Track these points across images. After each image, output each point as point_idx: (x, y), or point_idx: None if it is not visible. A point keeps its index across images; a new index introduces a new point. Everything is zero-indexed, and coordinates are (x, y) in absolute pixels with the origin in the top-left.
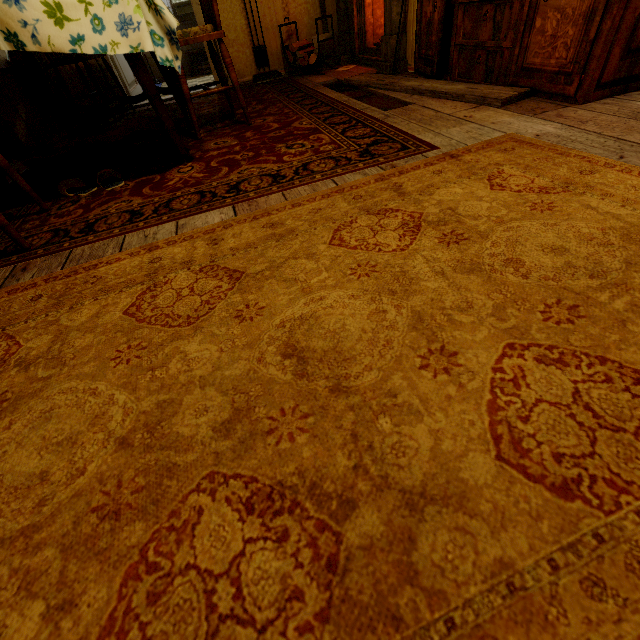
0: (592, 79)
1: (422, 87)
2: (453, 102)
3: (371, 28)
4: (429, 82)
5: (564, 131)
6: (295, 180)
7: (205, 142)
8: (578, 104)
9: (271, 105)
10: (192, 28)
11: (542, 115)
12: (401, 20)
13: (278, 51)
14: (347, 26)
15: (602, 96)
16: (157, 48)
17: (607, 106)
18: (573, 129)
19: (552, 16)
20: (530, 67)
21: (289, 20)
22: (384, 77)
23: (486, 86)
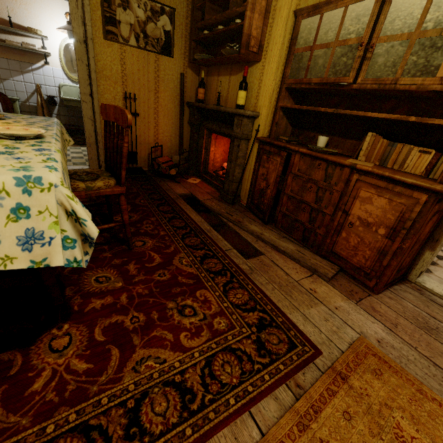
0: (383, 284)
1: (265, 237)
2: (292, 262)
3: (212, 162)
4: (266, 231)
5: (392, 338)
6: (208, 407)
7: (84, 273)
8: (375, 293)
9: (146, 217)
10: (97, 183)
11: (362, 304)
12: (239, 176)
13: (145, 157)
14: (196, 155)
15: (384, 288)
16: (66, 251)
17: (394, 302)
18: (395, 336)
19: (354, 237)
20: (338, 253)
21: (157, 142)
22: (230, 210)
23: (309, 252)
